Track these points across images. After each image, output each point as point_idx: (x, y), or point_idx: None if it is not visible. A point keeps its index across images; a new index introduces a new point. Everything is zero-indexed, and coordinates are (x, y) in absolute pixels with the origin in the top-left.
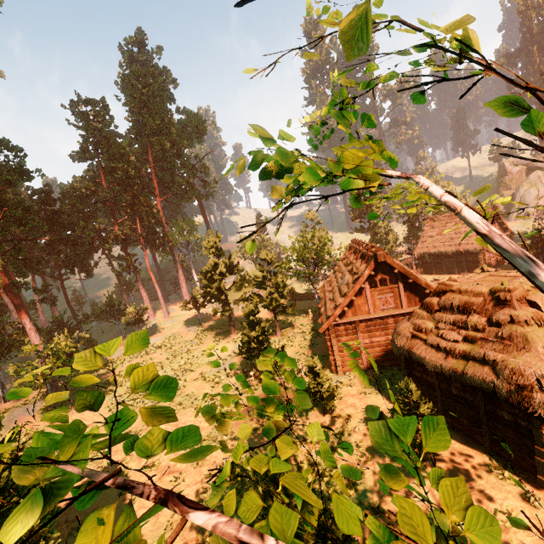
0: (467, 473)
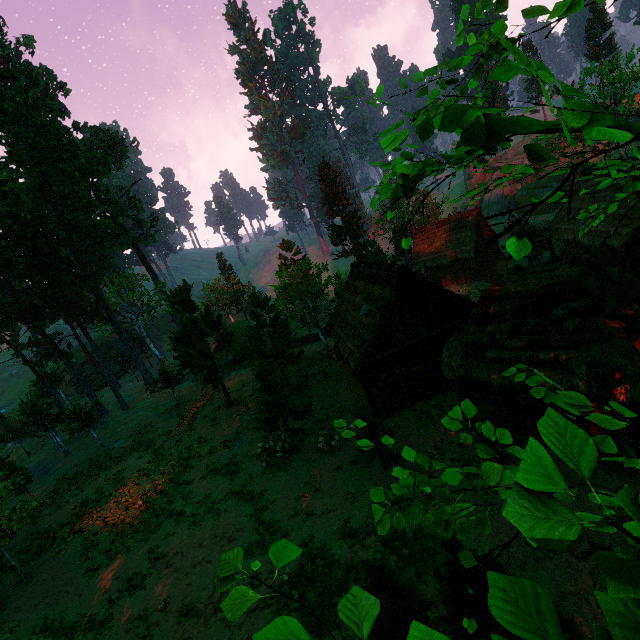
0: None
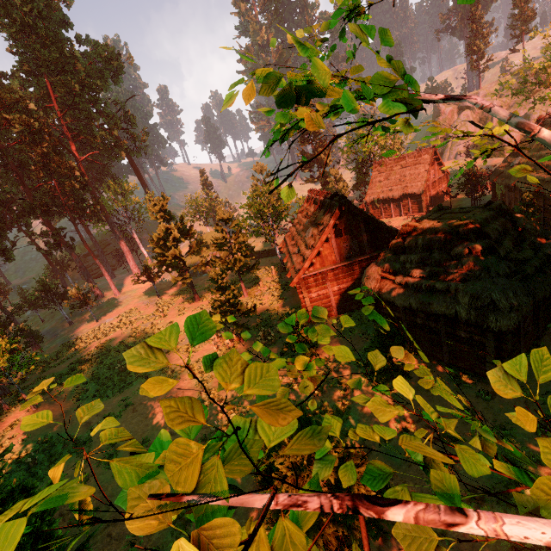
0: None
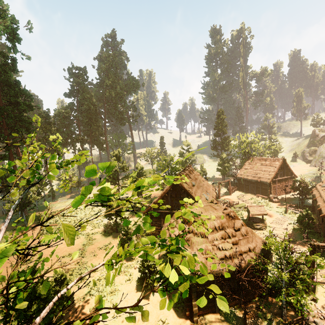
0: None
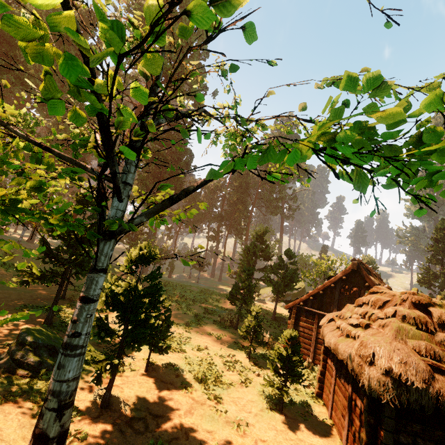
0: (304, 440)
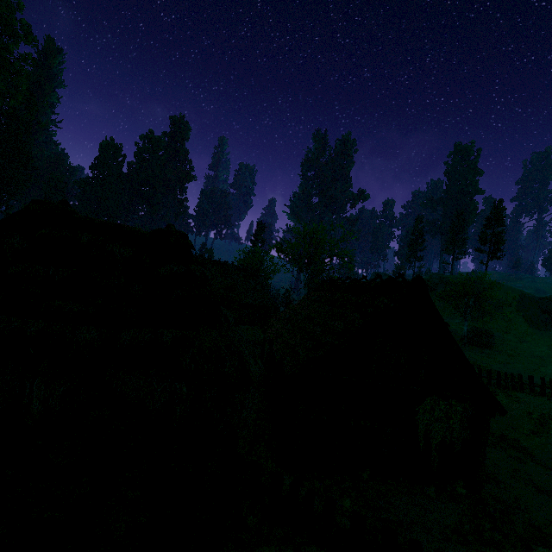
0: None
